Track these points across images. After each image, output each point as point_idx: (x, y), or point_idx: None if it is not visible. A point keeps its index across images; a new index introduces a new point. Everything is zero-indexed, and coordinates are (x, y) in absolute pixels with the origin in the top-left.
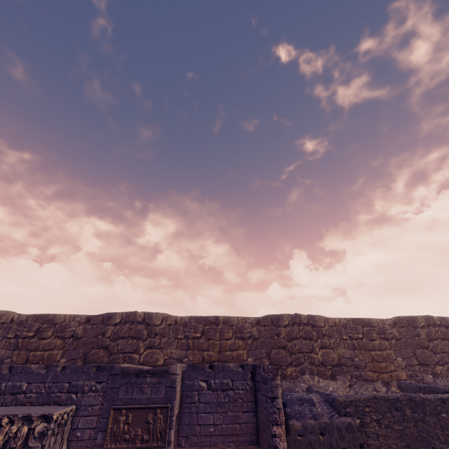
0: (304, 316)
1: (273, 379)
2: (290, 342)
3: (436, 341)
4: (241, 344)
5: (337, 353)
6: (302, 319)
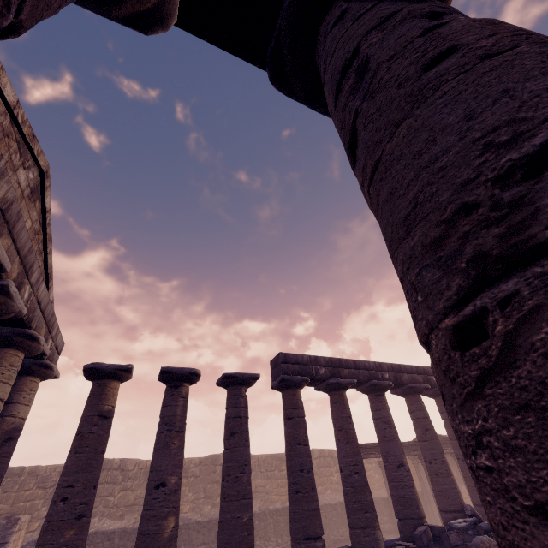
0: (118, 461)
1: (11, 528)
2: None
3: None
4: (41, 493)
5: (135, 494)
6: (113, 464)
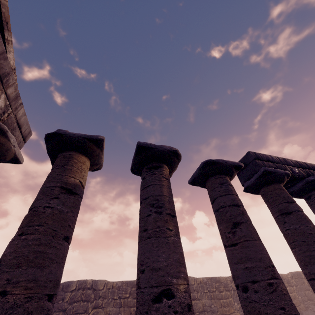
0: (90, 281)
1: None
2: (70, 305)
3: None
4: None
5: (105, 312)
6: (87, 284)
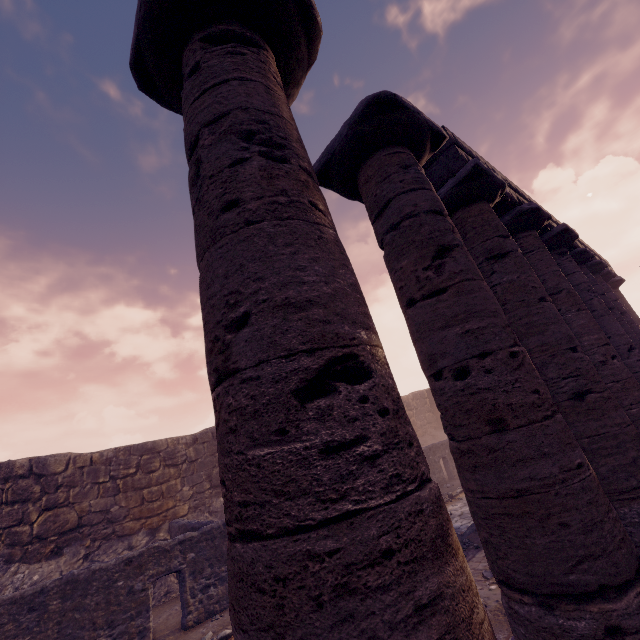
0: (24, 462)
1: None
2: None
3: None
4: None
5: (78, 510)
6: (14, 469)
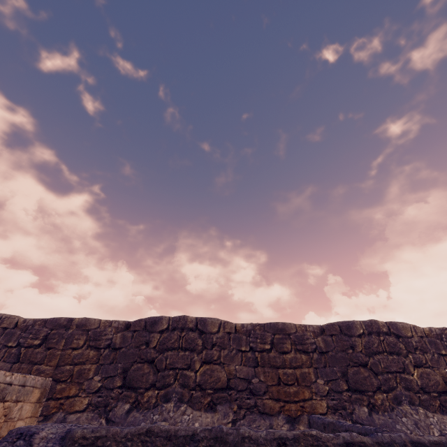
0: (192, 318)
1: None
2: (161, 354)
3: (380, 355)
4: (92, 355)
5: (226, 371)
6: (187, 322)
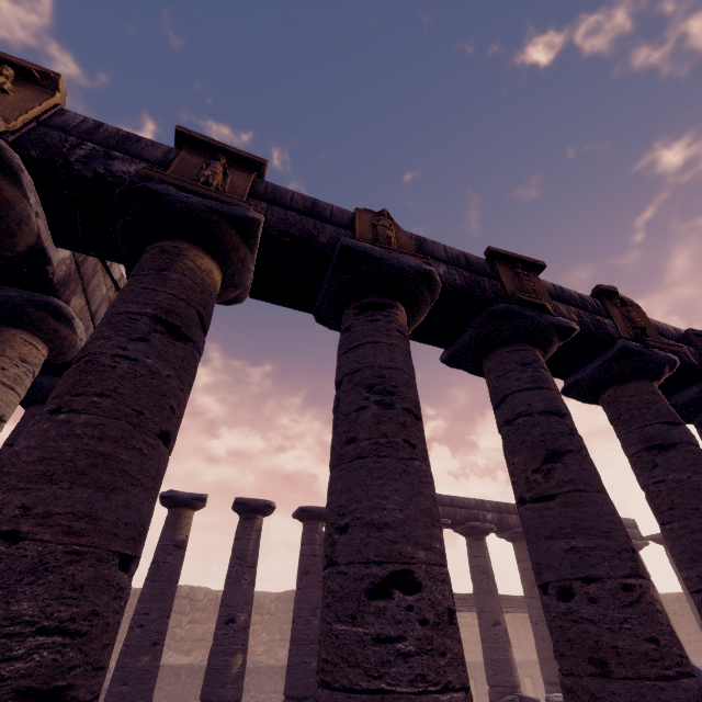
0: (186, 588)
1: None
2: None
3: None
4: None
5: (204, 628)
6: (182, 592)
